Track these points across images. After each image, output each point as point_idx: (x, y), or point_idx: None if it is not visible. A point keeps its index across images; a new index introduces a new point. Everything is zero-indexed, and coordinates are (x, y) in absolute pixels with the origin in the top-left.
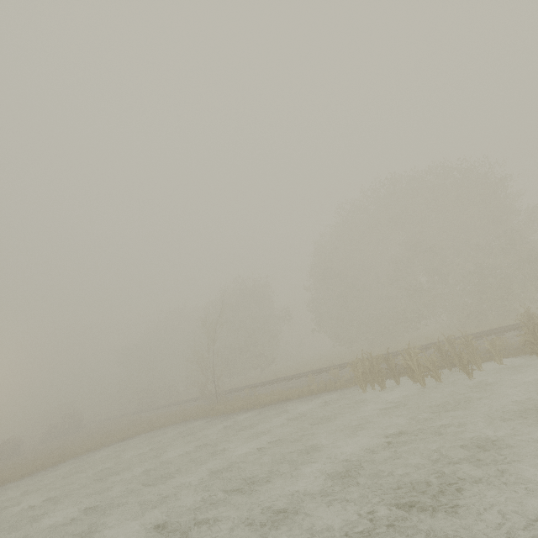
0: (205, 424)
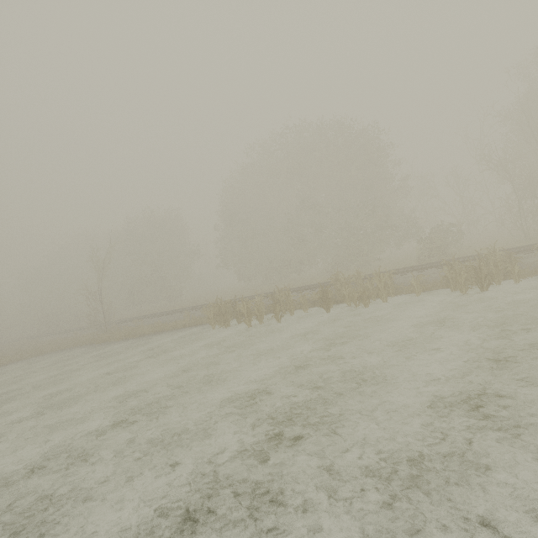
0: (84, 352)
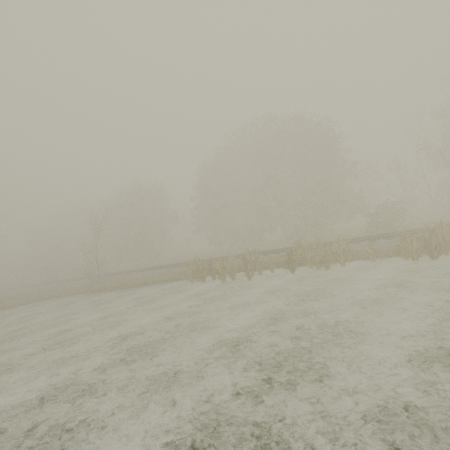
0: (81, 298)
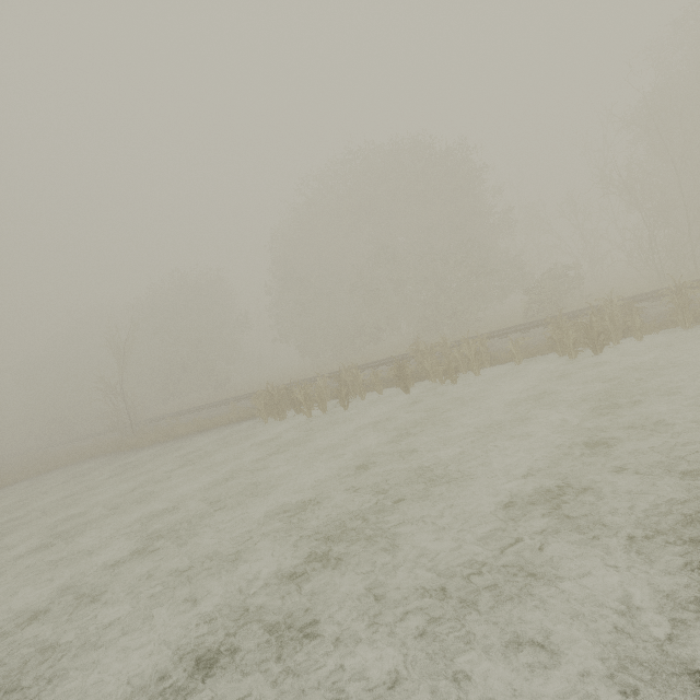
0: (106, 463)
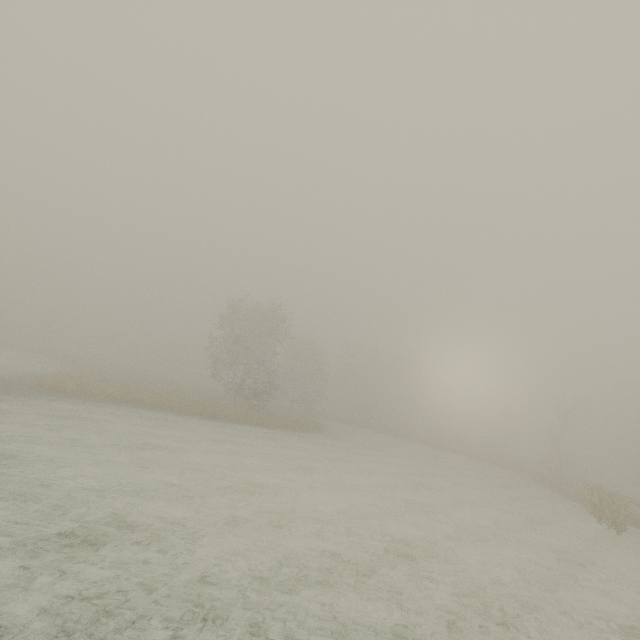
0: (518, 478)
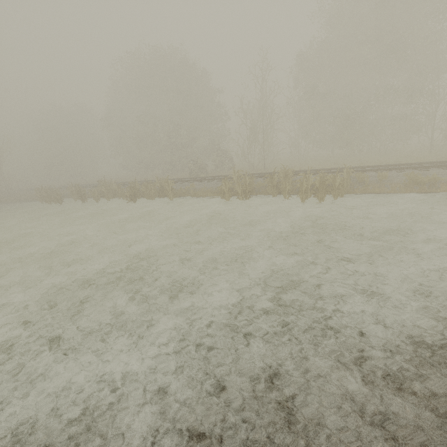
0: None
